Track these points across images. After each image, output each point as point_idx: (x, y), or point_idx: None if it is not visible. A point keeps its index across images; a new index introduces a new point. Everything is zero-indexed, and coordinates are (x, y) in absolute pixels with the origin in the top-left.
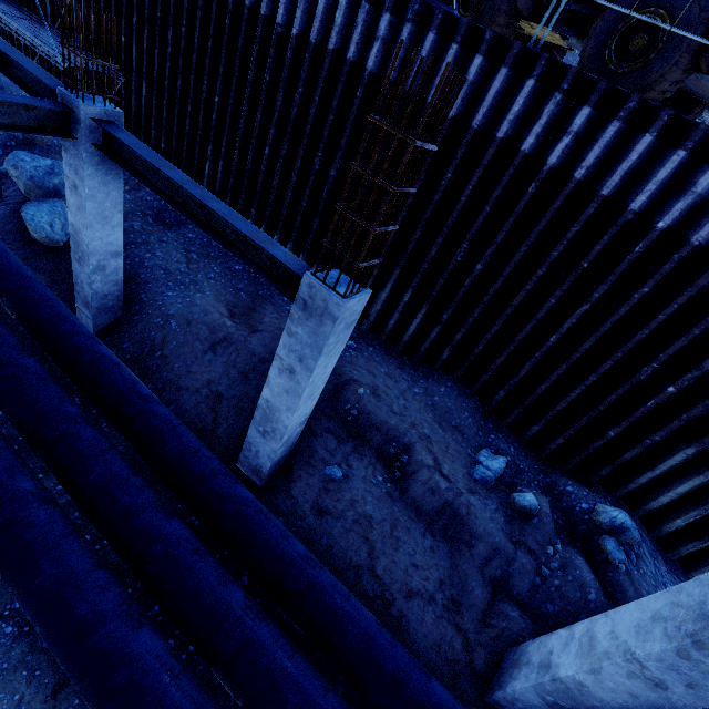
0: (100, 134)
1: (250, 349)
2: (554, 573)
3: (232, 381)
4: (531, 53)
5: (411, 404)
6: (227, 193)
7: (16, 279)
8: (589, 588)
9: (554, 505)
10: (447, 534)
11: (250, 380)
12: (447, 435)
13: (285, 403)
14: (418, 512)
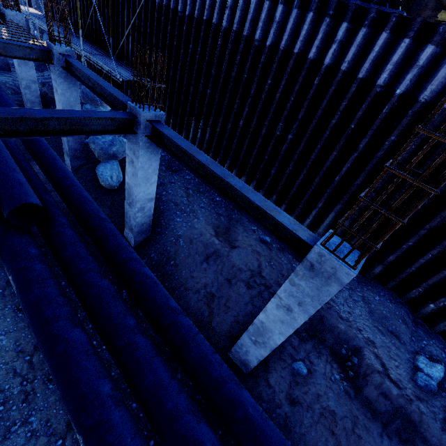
0: (150, 129)
1: (232, 261)
2: None
3: (220, 285)
4: None
5: (353, 311)
6: (211, 149)
7: (96, 220)
8: None
9: None
10: (401, 437)
11: (233, 285)
12: (386, 340)
13: (278, 329)
14: (373, 412)
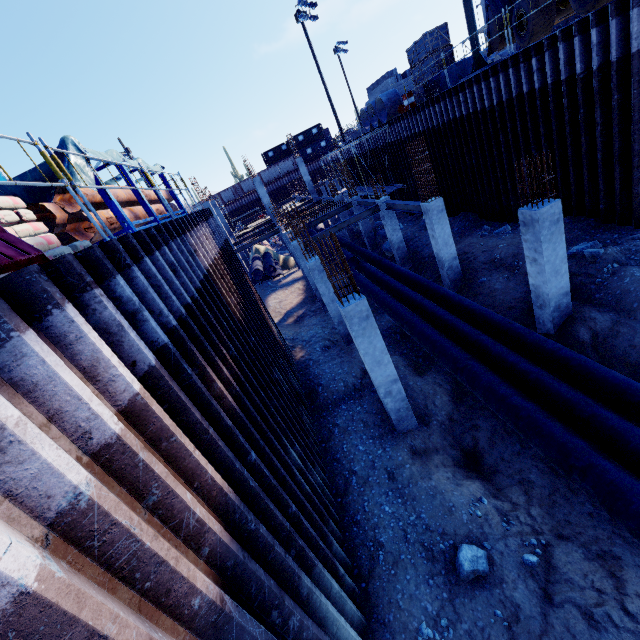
0: (385, 206)
1: None
2: (605, 280)
3: None
4: (507, 60)
5: None
6: (448, 201)
7: (378, 259)
8: (626, 278)
9: (635, 252)
10: None
11: None
12: None
13: (438, 250)
14: (521, 281)
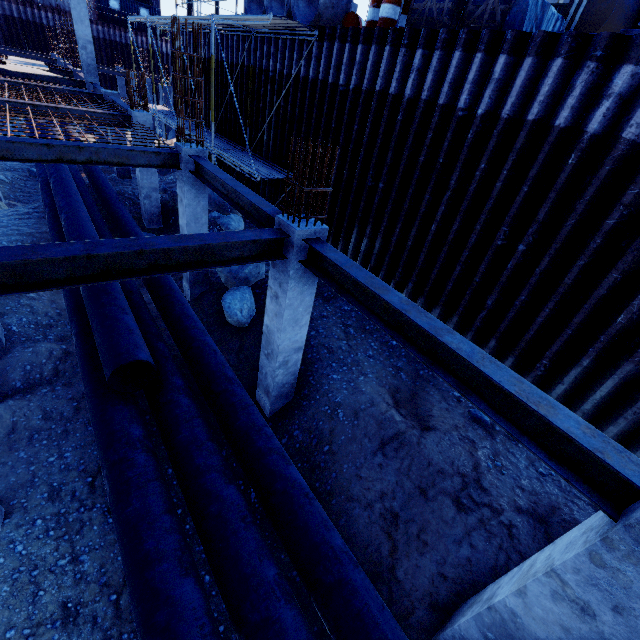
0: (306, 251)
1: (426, 455)
2: None
3: (407, 497)
4: None
5: None
6: (381, 266)
7: (221, 382)
8: None
9: None
10: None
11: (430, 500)
12: None
13: (555, 639)
14: None
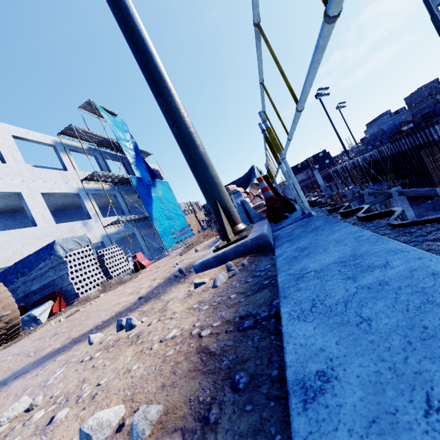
0: (397, 193)
1: None
2: None
3: None
4: None
5: None
6: None
7: None
8: None
9: None
10: None
11: None
12: None
13: None
14: None
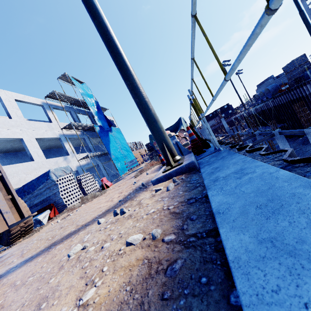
0: (278, 133)
1: None
2: None
3: None
4: None
5: None
6: None
7: None
8: None
9: None
10: None
11: None
12: None
13: None
14: None
